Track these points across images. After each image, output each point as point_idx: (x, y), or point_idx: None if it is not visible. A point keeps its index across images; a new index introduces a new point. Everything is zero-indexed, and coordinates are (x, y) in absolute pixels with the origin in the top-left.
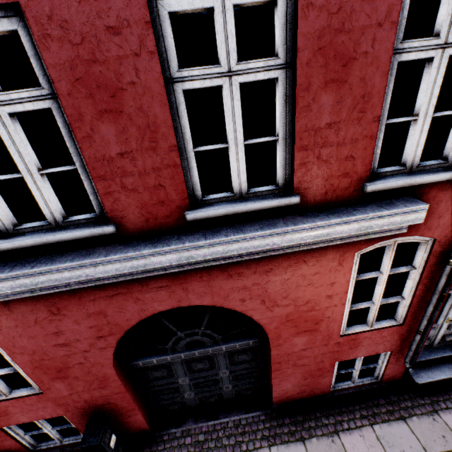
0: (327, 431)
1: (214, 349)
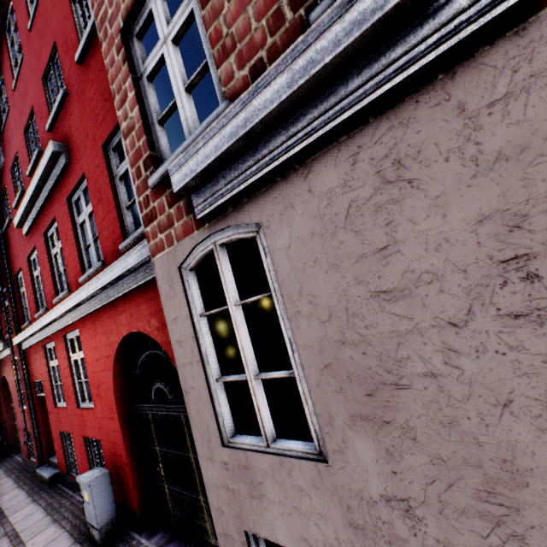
0: (10, 474)
1: None
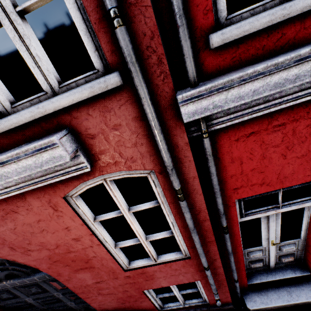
0: None
1: (29, 279)
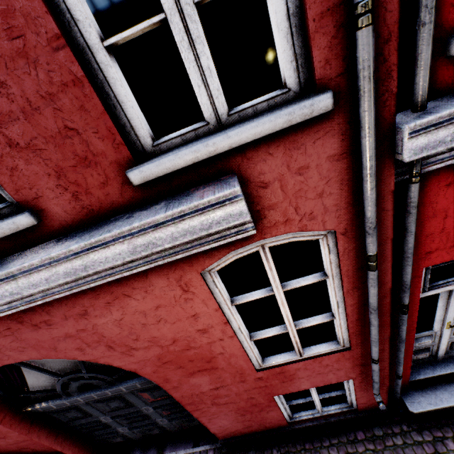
0: None
1: (112, 390)
